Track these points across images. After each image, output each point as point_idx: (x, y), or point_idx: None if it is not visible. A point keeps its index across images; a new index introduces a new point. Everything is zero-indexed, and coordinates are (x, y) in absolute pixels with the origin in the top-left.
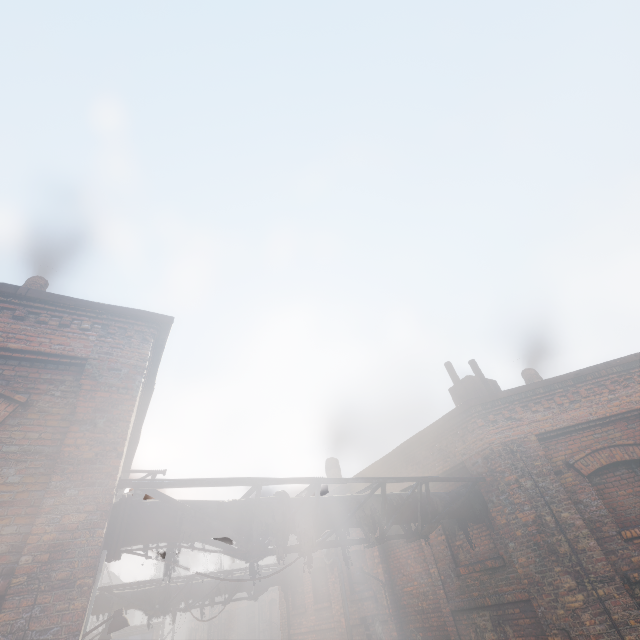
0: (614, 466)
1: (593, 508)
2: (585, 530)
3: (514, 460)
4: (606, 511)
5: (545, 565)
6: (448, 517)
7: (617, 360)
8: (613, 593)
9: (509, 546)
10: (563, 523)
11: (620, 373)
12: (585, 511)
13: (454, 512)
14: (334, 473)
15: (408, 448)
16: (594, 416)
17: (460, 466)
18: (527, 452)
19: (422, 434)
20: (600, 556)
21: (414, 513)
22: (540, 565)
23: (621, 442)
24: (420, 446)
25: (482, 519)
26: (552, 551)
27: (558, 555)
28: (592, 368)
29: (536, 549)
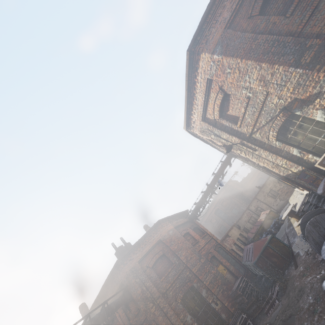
0: (158, 260)
1: (154, 277)
2: (153, 285)
3: (133, 274)
4: (157, 276)
5: (146, 304)
6: (118, 308)
7: (152, 226)
8: (160, 300)
9: (138, 303)
10: (148, 287)
11: (154, 230)
12: (153, 279)
13: (120, 304)
14: (85, 311)
15: (105, 286)
16: (150, 247)
17: (121, 284)
18: (136, 269)
19: (107, 279)
20: (157, 291)
21: (104, 316)
22: (145, 304)
23: (157, 252)
24: (109, 283)
25: (131, 299)
26: (146, 298)
27: (148, 298)
28: (147, 232)
29: (143, 300)
